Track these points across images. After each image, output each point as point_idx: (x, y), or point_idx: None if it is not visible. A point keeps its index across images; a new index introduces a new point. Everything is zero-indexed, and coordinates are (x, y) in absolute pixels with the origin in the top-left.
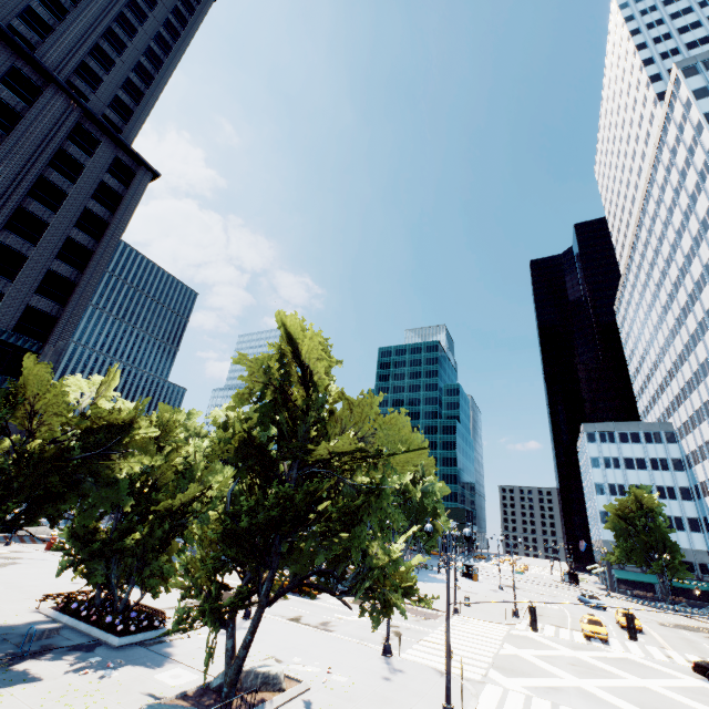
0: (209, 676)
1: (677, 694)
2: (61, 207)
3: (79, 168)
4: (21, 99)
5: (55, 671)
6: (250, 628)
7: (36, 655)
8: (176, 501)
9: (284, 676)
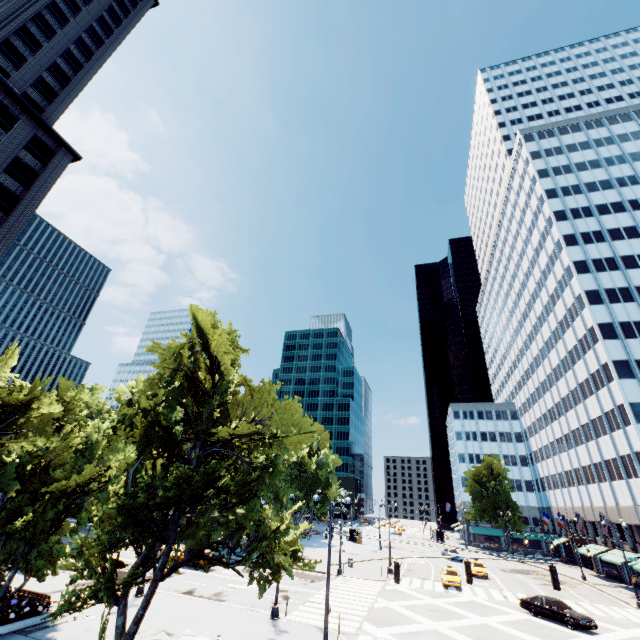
0: None
1: (507, 626)
2: None
3: None
4: None
5: None
6: (143, 603)
7: None
8: (73, 480)
9: None
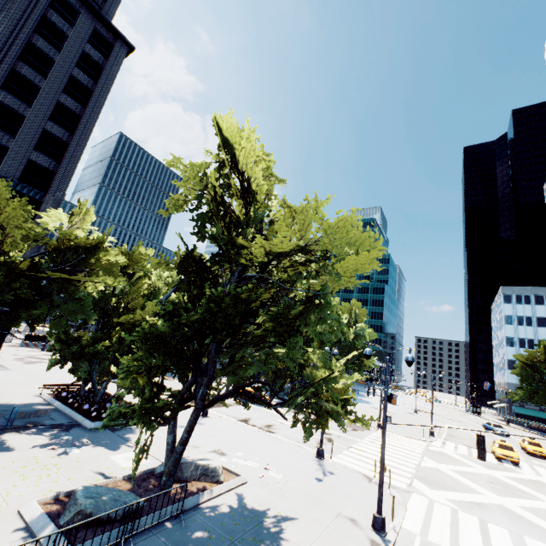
0: (159, 461)
1: None
2: (49, 73)
3: (62, 37)
4: None
5: (28, 444)
6: (187, 428)
7: (19, 429)
8: (139, 317)
9: (222, 470)
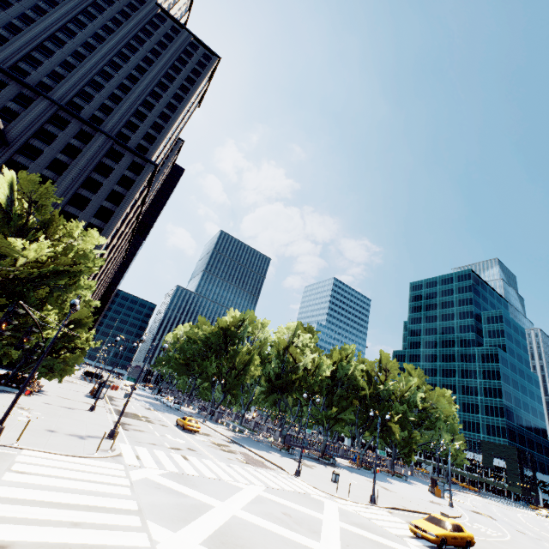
0: None
1: None
2: (99, 191)
3: (111, 170)
4: (84, 143)
5: None
6: None
7: None
8: None
9: None
